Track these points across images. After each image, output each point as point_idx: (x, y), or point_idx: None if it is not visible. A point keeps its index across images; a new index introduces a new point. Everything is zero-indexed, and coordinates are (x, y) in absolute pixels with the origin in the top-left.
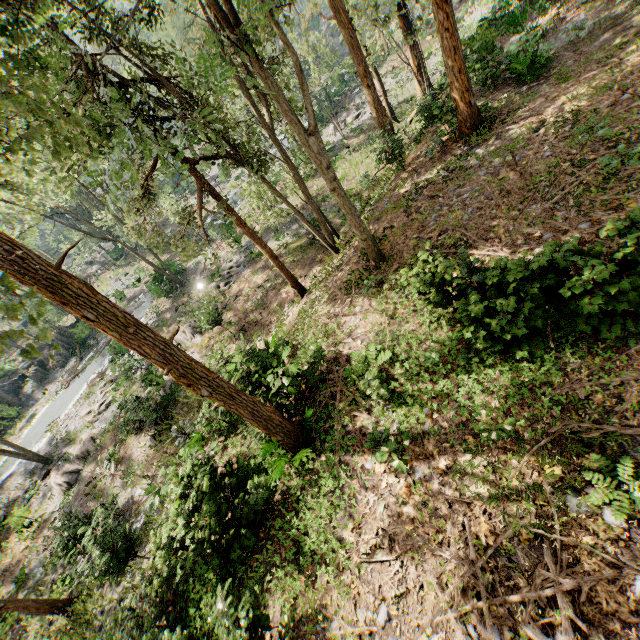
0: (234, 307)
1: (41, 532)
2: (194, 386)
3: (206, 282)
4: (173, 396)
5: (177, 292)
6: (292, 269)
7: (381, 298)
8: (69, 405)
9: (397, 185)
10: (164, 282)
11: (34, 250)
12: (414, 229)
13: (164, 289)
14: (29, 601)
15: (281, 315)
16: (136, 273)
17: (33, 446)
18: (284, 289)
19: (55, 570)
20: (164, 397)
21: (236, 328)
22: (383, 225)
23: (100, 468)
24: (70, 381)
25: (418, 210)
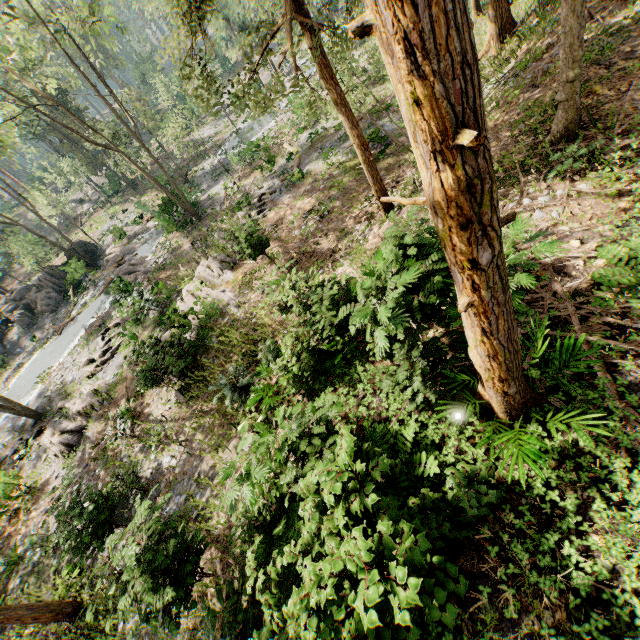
0: (274, 238)
1: (36, 503)
2: (472, 229)
3: (230, 213)
4: (203, 342)
5: (191, 226)
6: (354, 189)
7: (599, 177)
8: (64, 353)
9: (551, 45)
10: (173, 217)
11: (13, 148)
12: (634, 78)
13: (176, 222)
14: (24, 609)
15: (354, 239)
16: (137, 208)
17: (22, 399)
18: (347, 212)
19: (57, 554)
20: (191, 343)
21: (281, 261)
22: (553, 88)
23: (112, 428)
24: (63, 327)
25: (627, 56)
